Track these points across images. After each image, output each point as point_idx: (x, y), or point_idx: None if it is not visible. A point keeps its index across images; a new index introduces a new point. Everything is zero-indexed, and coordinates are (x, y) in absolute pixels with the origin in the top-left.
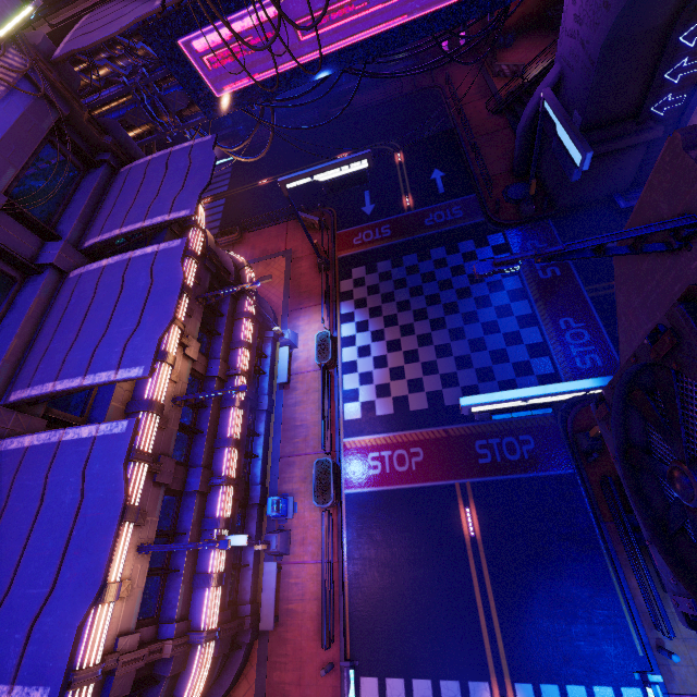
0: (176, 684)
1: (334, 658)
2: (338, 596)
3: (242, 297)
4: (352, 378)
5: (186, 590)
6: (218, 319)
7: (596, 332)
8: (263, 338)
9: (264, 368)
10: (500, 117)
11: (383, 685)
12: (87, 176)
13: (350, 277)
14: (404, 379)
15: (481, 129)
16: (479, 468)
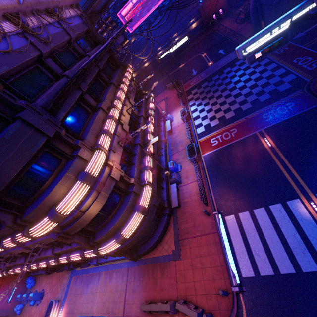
0: (137, 200)
1: (209, 212)
2: (206, 189)
3: (148, 99)
4: (198, 120)
5: (137, 171)
6: (140, 104)
7: (314, 55)
8: (159, 121)
9: (161, 129)
10: (243, 23)
11: (238, 216)
12: (96, 47)
13: (191, 94)
14: (221, 111)
15: (236, 30)
16: (267, 123)
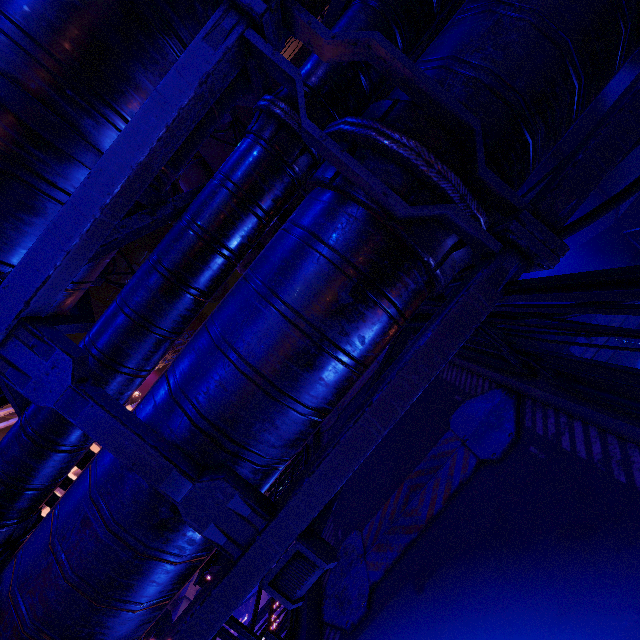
0: None
1: None
2: None
3: None
4: None
5: None
6: None
7: None
8: None
9: None
10: None
11: None
12: None
13: None
14: None
15: None
16: None
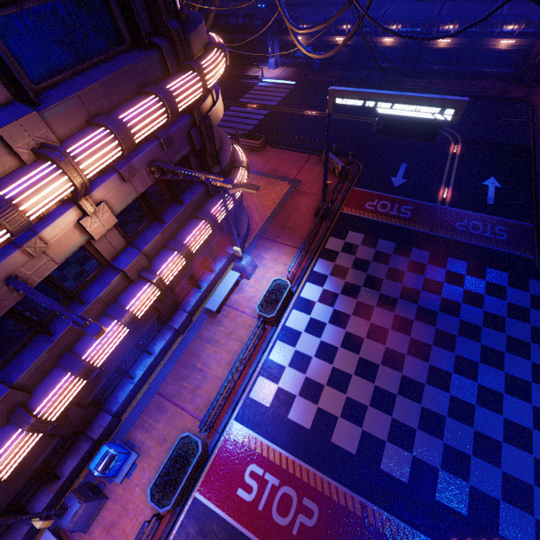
0: None
1: None
2: None
3: (217, 196)
4: (285, 350)
5: None
6: (173, 204)
7: None
8: (221, 249)
9: (202, 281)
10: None
11: None
12: None
13: (343, 237)
14: (344, 393)
15: None
16: None
